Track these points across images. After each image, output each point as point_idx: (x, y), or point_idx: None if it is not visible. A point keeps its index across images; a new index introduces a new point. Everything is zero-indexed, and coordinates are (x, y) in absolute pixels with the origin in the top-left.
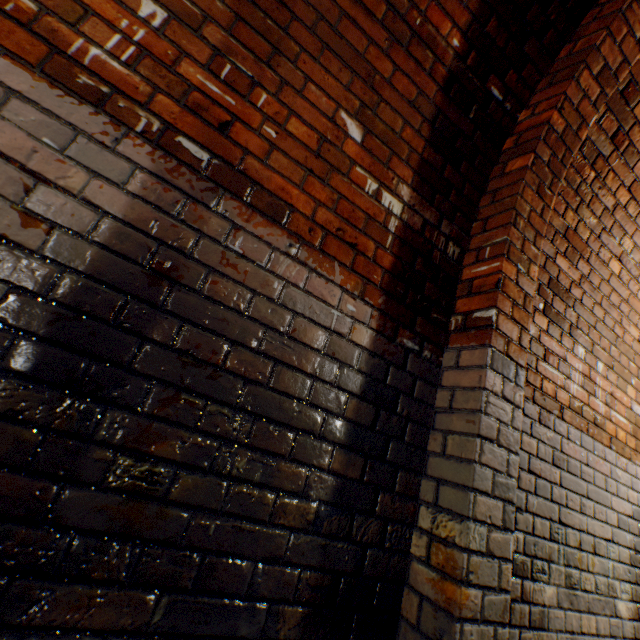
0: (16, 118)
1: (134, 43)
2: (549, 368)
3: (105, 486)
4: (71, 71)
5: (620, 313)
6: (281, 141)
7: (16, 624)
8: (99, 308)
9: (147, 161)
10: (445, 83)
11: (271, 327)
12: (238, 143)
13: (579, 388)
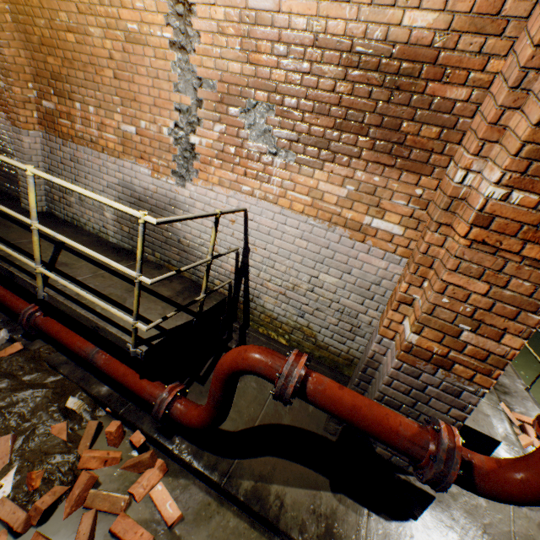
0: None
1: None
2: (64, 121)
3: None
4: None
5: (94, 66)
6: None
7: None
8: None
9: None
10: None
11: (1, 135)
12: None
13: (81, 126)
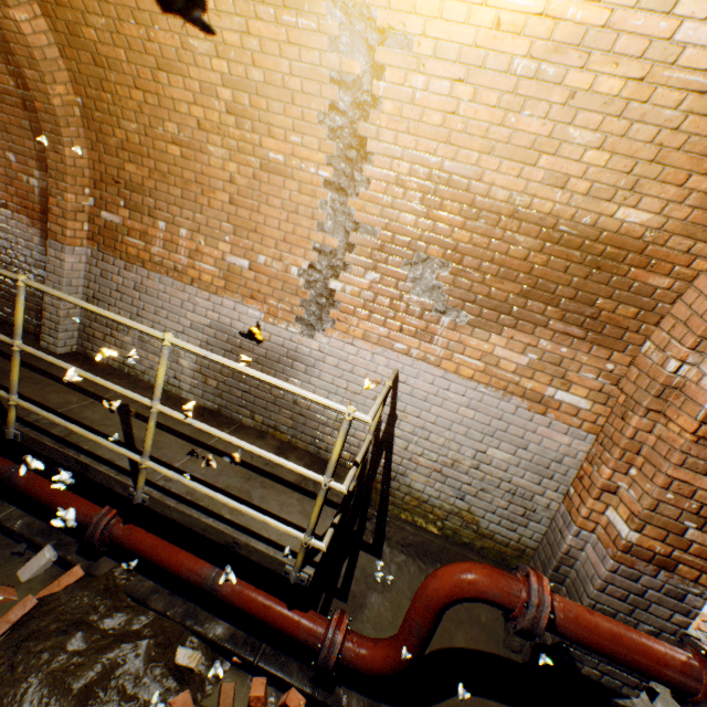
0: None
1: None
2: (134, 240)
3: None
4: None
5: (201, 186)
6: None
7: None
8: None
9: None
10: (25, 106)
11: (14, 243)
12: None
13: (161, 249)
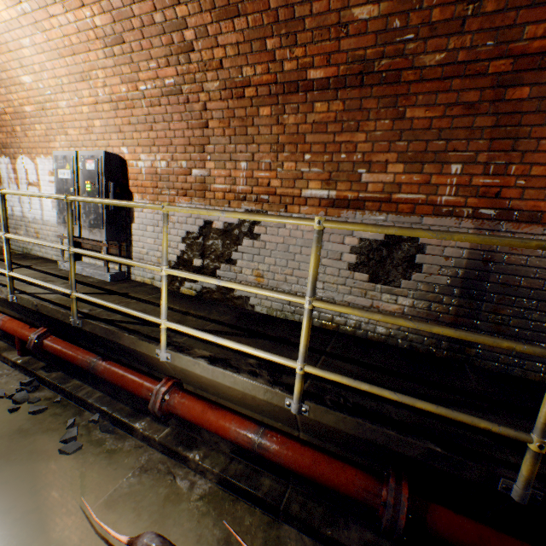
0: None
1: (453, 186)
2: None
3: (487, 321)
4: (439, 209)
5: None
6: (527, 183)
7: (476, 347)
8: (471, 276)
9: (470, 225)
10: None
11: (539, 268)
12: (504, 198)
13: None
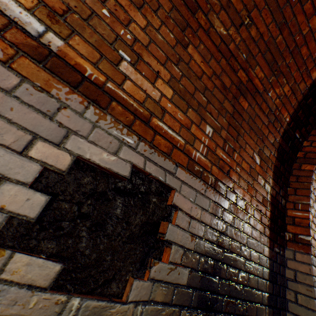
0: (183, 192)
1: (205, 146)
2: None
3: None
4: (193, 165)
5: None
6: (240, 172)
7: None
8: (208, 268)
9: (212, 196)
10: (282, 134)
11: (246, 258)
12: (231, 178)
13: None
